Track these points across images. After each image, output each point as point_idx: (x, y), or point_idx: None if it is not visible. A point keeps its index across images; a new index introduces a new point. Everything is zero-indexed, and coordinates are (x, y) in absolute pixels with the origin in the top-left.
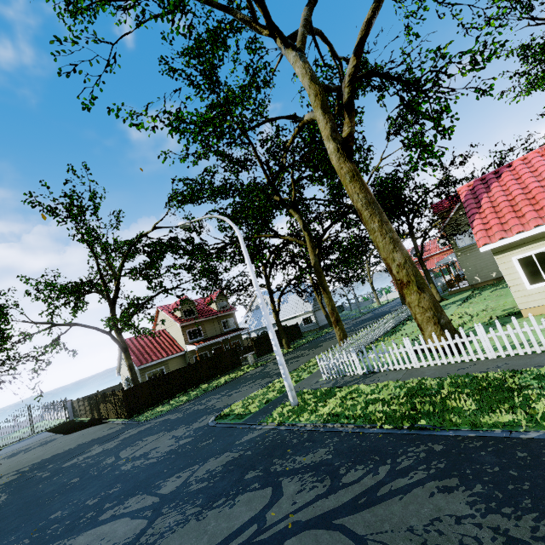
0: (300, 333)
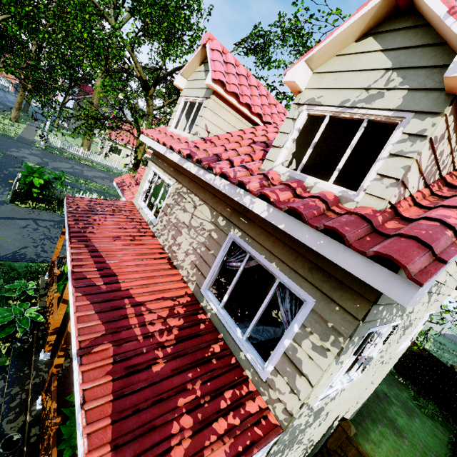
0: None
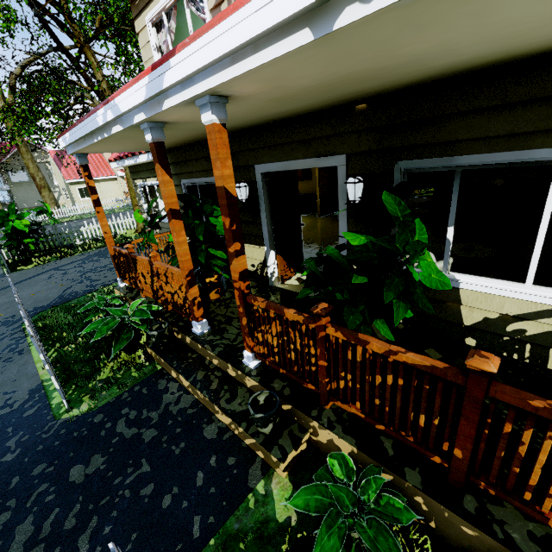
0: None
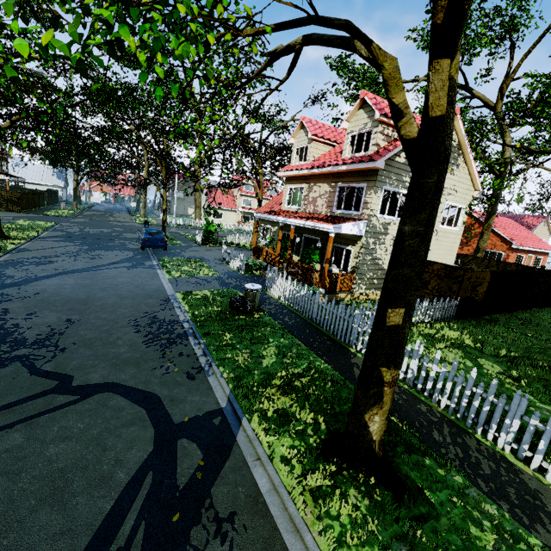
0: (58, 200)
